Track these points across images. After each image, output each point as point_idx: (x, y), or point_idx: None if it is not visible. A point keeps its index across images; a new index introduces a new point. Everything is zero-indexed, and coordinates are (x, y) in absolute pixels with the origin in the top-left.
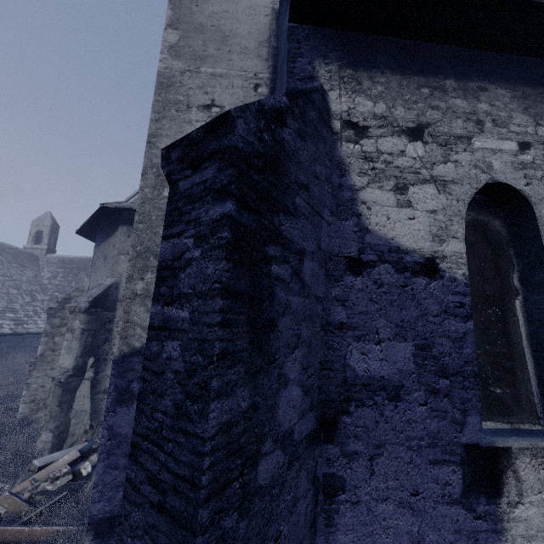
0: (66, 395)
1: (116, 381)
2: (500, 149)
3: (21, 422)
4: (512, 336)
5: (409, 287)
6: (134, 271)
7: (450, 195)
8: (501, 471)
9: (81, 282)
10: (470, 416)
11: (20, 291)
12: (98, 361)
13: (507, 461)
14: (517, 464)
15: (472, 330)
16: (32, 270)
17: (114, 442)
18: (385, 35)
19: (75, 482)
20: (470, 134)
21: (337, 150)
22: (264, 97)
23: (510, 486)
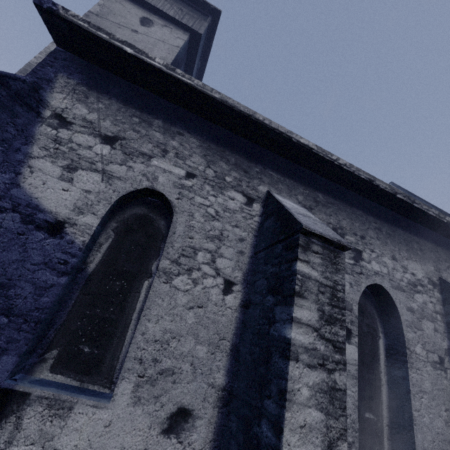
0: None
1: None
2: (171, 171)
3: None
4: (127, 307)
5: (25, 236)
6: None
7: (111, 186)
8: (5, 414)
9: None
10: (8, 355)
11: None
12: None
13: (17, 406)
14: (26, 411)
15: (61, 284)
16: None
17: None
18: (127, 80)
19: None
20: (153, 155)
21: (35, 128)
22: None
23: (4, 432)
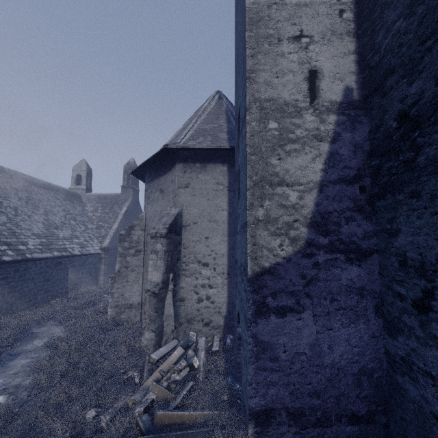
0: (160, 303)
1: (253, 296)
2: None
3: (112, 322)
4: None
5: None
6: (254, 199)
7: None
8: None
9: (116, 213)
10: None
11: (77, 222)
12: (175, 276)
13: None
14: None
15: None
16: (80, 206)
17: (259, 348)
18: None
19: (190, 373)
20: None
21: None
22: (350, 22)
23: None
